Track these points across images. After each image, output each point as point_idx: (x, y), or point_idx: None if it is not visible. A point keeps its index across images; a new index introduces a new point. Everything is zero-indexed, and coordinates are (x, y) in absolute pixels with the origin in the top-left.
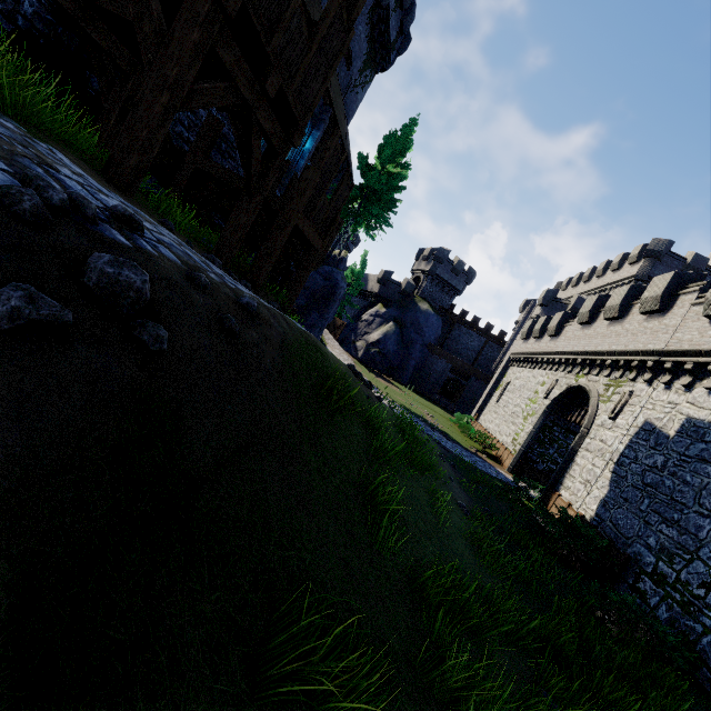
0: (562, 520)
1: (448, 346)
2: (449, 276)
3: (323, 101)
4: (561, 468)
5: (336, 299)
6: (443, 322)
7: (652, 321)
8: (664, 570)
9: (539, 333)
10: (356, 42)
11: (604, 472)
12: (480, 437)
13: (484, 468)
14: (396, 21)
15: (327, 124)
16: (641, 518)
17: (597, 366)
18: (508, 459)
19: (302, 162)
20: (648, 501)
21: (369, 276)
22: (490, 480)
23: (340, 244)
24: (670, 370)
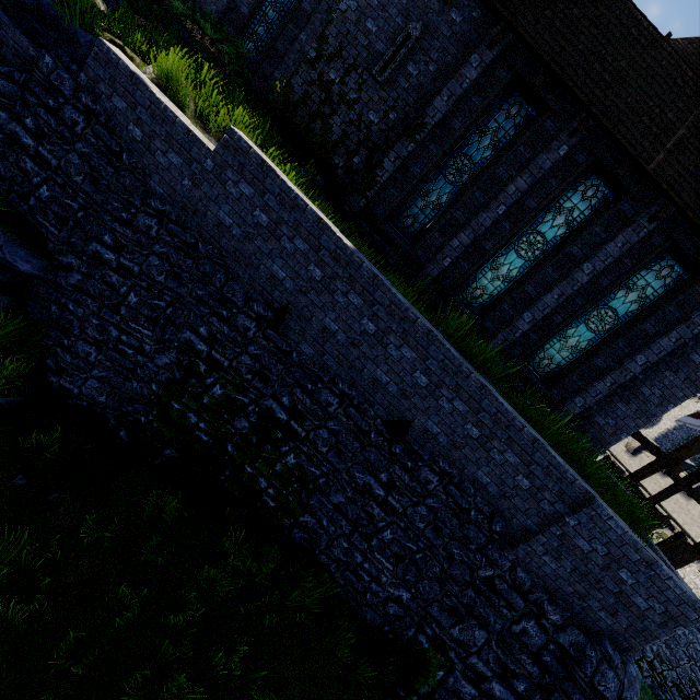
0: None
1: None
2: None
3: None
4: None
5: None
6: None
7: None
8: (656, 665)
9: None
10: None
11: None
12: None
13: None
14: None
15: None
16: None
17: None
18: None
19: None
20: None
21: None
22: None
23: None
24: None
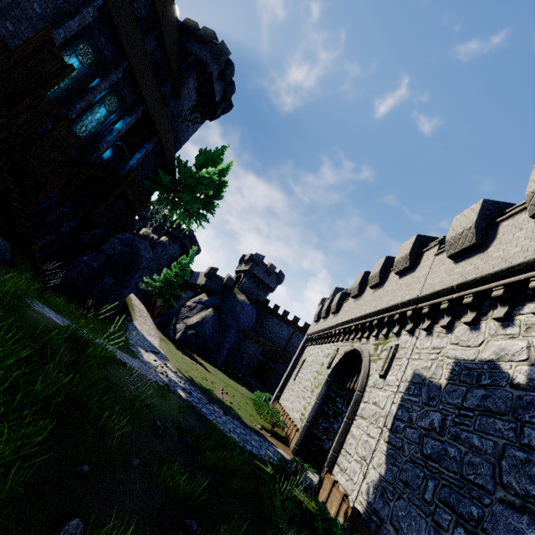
0: (318, 532)
1: (263, 334)
2: (263, 275)
3: (133, 91)
4: (338, 443)
5: (137, 267)
6: (259, 314)
7: (406, 278)
8: None
9: (325, 313)
10: (185, 87)
11: (380, 444)
12: (269, 413)
13: (258, 448)
14: (220, 88)
15: (140, 116)
16: (428, 515)
17: (367, 328)
18: (294, 438)
19: (110, 137)
20: (433, 484)
21: (200, 273)
22: (253, 465)
23: (182, 249)
24: (428, 315)
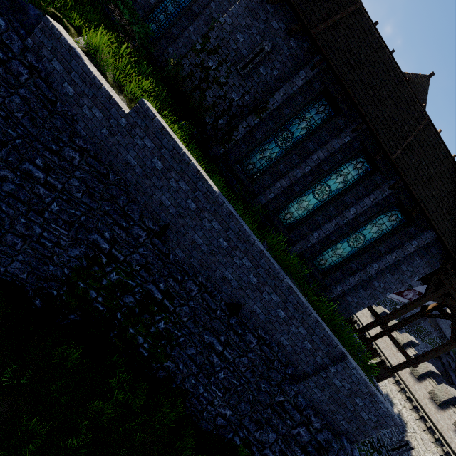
0: None
1: None
2: None
3: None
4: None
5: None
6: None
7: (395, 348)
8: None
9: None
10: None
11: None
12: None
13: None
14: None
15: None
16: None
17: None
18: None
19: None
20: None
21: None
22: None
23: None
24: None
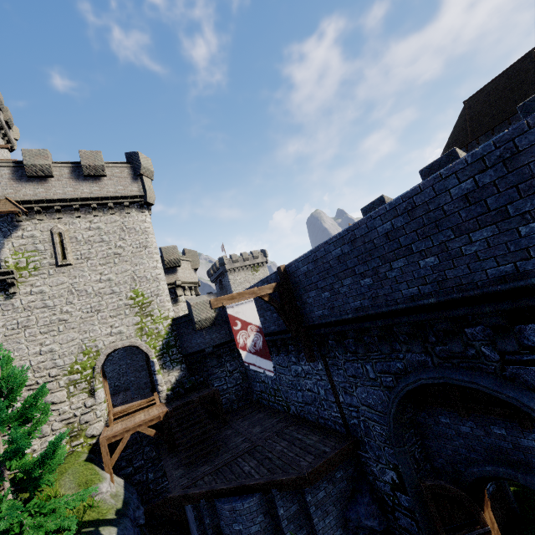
0: None
1: None
2: None
3: None
4: None
5: None
6: None
7: None
8: None
9: None
10: None
11: None
12: None
13: None
14: None
15: None
16: None
17: None
18: None
19: None
20: None
21: None
22: None
23: None
24: None
